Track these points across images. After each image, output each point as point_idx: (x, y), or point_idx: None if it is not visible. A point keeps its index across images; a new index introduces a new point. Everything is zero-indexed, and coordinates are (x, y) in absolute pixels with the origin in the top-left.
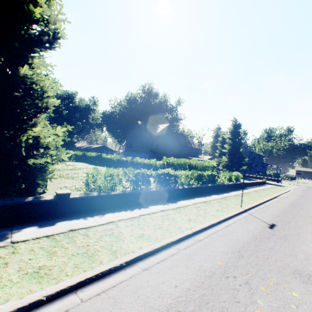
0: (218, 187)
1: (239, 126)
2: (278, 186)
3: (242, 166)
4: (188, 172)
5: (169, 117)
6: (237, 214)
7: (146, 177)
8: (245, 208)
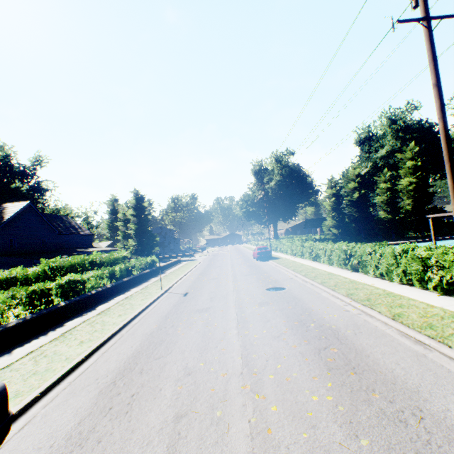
0: (136, 279)
1: (143, 200)
2: (191, 261)
3: (155, 247)
4: (98, 272)
5: (24, 188)
6: (160, 296)
7: (47, 293)
8: (166, 289)
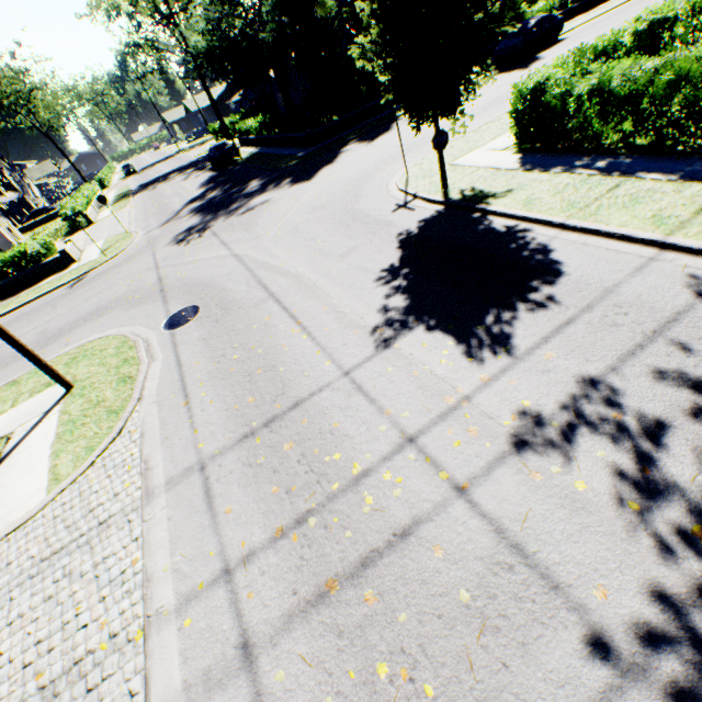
0: None
1: None
2: None
3: None
4: None
5: None
6: None
7: None
8: None
